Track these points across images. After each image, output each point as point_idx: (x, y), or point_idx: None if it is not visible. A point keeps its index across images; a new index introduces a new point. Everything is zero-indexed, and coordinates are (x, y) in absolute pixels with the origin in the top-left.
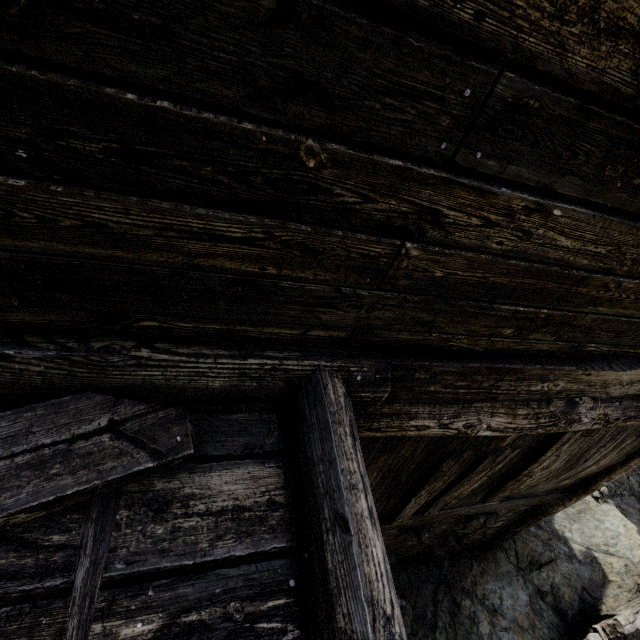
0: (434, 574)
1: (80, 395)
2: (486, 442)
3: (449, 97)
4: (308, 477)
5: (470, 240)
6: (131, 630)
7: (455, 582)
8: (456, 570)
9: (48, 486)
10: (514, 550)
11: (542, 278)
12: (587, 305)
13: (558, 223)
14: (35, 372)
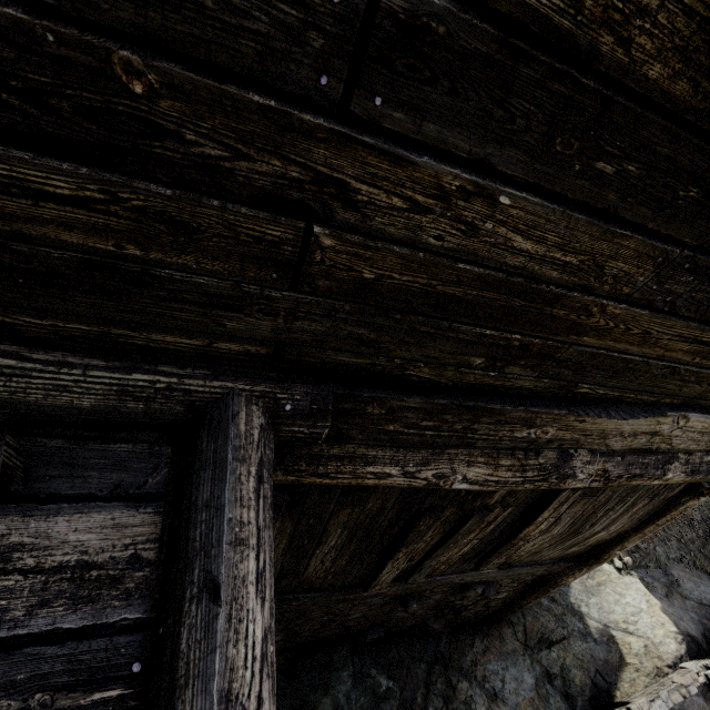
0: (429, 651)
1: None
2: (470, 498)
3: (312, 0)
4: (186, 527)
5: (398, 230)
6: None
7: (452, 661)
8: (455, 647)
9: None
10: (523, 625)
11: (505, 292)
12: (569, 333)
13: (509, 216)
14: None
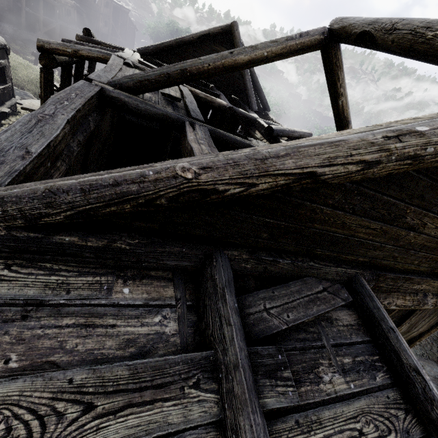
0: None
1: (308, 278)
2: None
3: None
4: (371, 314)
5: (428, 231)
6: (346, 360)
7: None
8: None
9: (320, 308)
10: None
11: None
12: None
13: None
14: (285, 268)
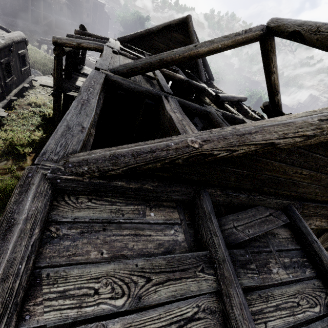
0: None
1: (259, 206)
2: None
3: None
4: (300, 231)
5: None
6: (286, 260)
7: None
8: None
9: (269, 226)
10: None
11: None
12: None
13: None
14: (243, 200)
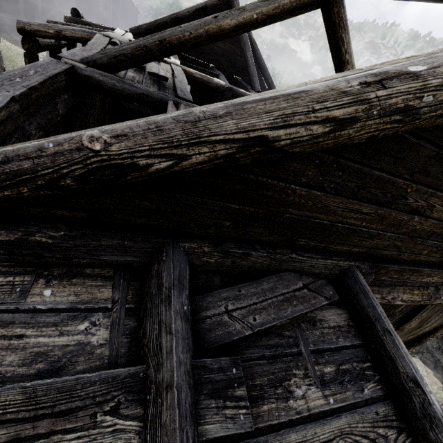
0: None
1: (286, 273)
2: (390, 309)
3: None
4: (364, 313)
5: (437, 215)
6: (327, 369)
7: None
8: None
9: (296, 309)
10: None
11: None
12: None
13: None
14: (259, 262)
